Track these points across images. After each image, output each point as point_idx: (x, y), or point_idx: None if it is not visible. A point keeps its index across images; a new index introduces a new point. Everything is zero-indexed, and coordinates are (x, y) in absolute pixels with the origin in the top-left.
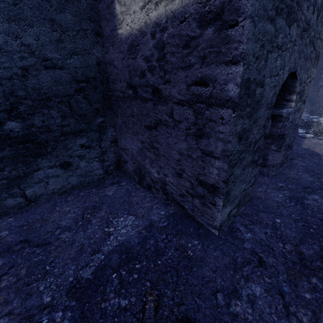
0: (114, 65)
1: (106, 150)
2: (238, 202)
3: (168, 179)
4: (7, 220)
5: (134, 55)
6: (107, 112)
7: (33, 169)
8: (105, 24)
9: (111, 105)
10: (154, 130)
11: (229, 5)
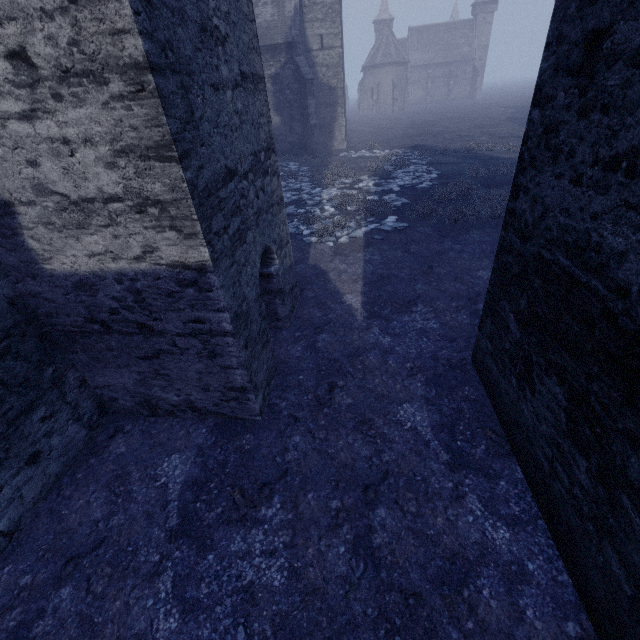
0: (46, 298)
1: (77, 402)
2: (267, 382)
3: (194, 397)
4: (3, 572)
5: (90, 293)
6: (54, 355)
7: None
8: (3, 253)
9: (55, 343)
10: (156, 359)
11: (201, 280)
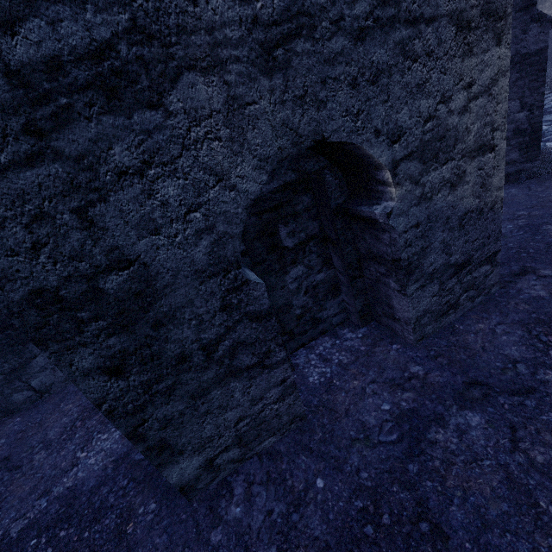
0: None
1: None
2: (234, 440)
3: None
4: (16, 420)
5: None
6: None
7: (28, 358)
8: None
9: None
10: None
11: None
